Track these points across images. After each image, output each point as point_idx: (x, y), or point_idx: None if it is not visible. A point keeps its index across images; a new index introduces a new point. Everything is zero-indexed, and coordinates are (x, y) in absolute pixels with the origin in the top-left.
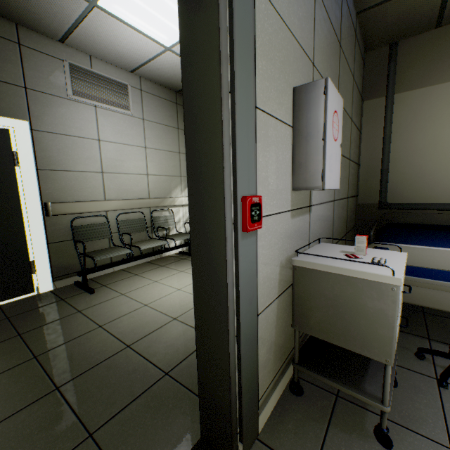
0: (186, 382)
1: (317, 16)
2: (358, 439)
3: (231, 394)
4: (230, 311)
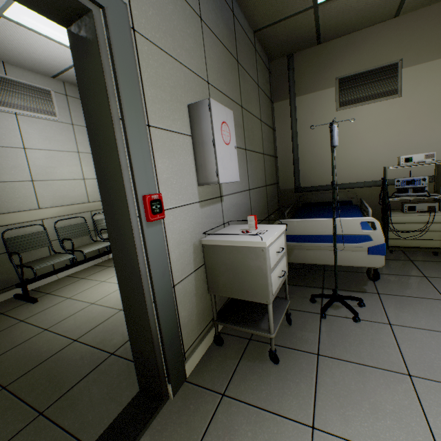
0: (130, 356)
1: (207, 43)
2: (259, 363)
3: (155, 347)
4: (144, 283)
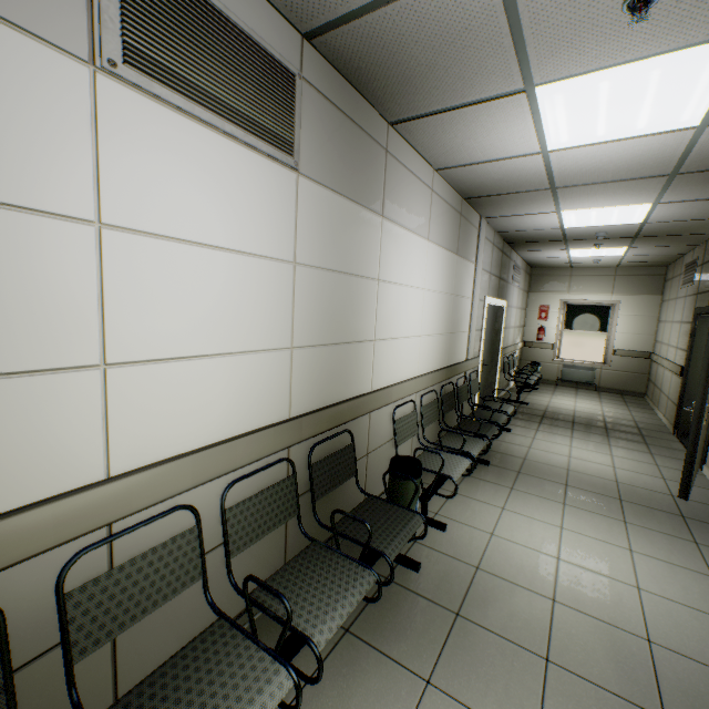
0: (649, 429)
1: None
2: None
3: None
4: None
